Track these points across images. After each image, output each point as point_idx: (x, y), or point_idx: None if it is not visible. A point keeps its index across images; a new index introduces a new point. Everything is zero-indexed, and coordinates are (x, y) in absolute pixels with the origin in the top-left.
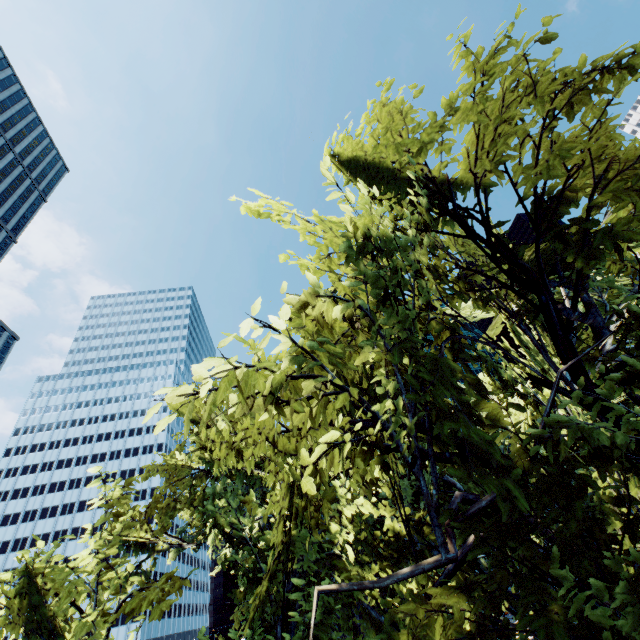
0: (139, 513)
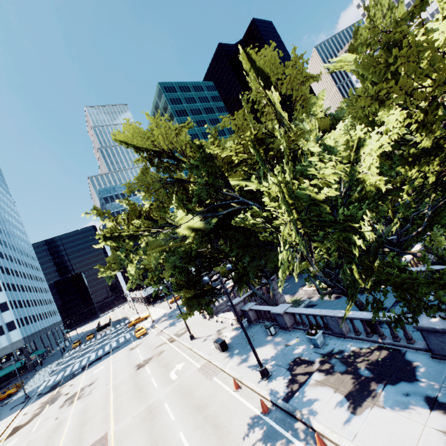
0: (122, 218)
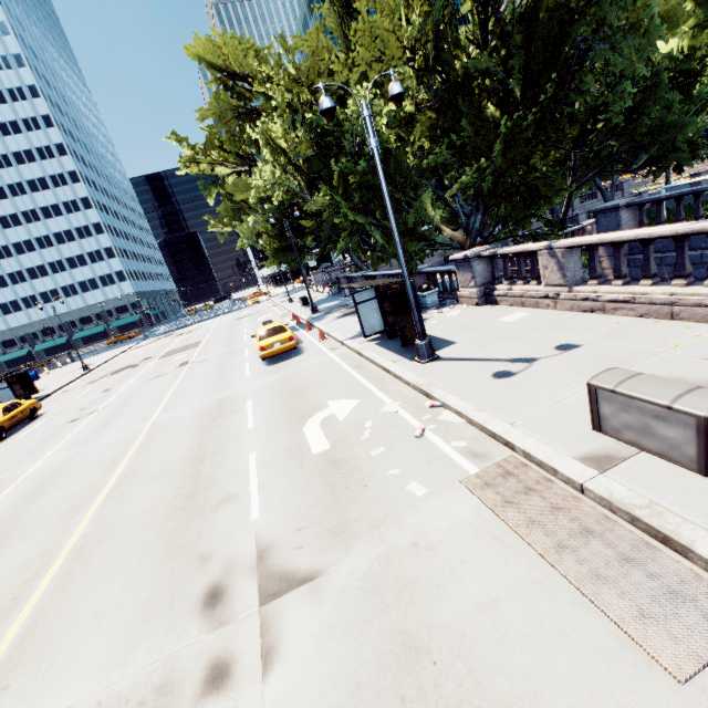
0: (200, 149)
